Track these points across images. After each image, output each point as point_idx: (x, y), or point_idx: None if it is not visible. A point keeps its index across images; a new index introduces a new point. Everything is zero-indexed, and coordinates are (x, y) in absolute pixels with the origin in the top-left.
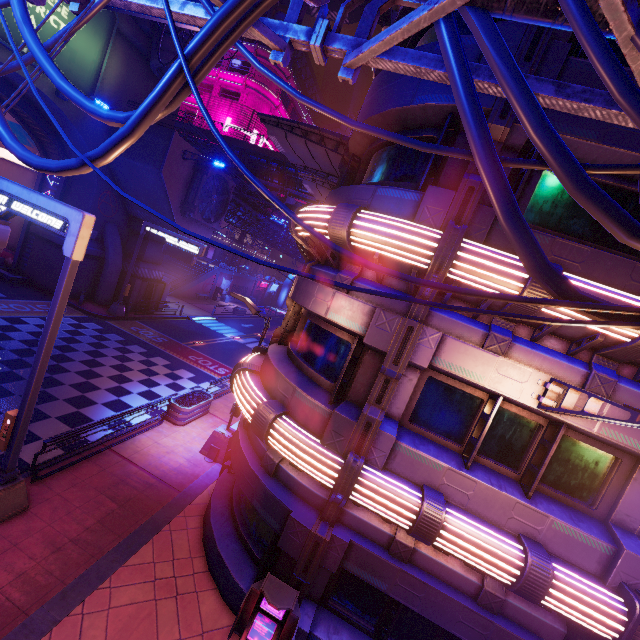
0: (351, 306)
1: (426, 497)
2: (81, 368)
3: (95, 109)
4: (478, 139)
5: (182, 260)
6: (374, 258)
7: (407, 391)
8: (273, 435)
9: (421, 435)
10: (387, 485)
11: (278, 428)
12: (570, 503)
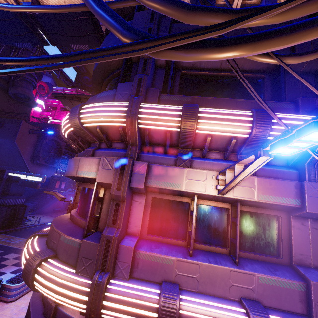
0: (89, 162)
1: (162, 291)
2: None
3: None
4: None
5: (31, 187)
6: (97, 129)
7: (139, 211)
8: (37, 279)
9: (157, 242)
10: (130, 292)
11: (41, 271)
12: (265, 259)
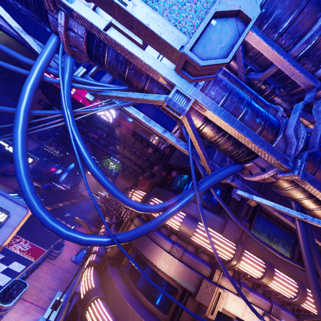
0: (187, 273)
1: None
2: None
3: (121, 197)
4: (313, 273)
5: None
6: (202, 249)
7: None
8: None
9: None
10: None
11: None
12: None
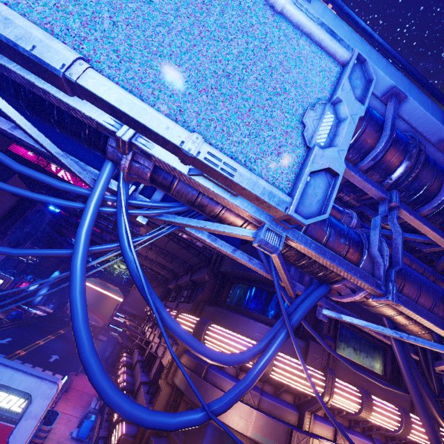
0: (271, 427)
1: None
2: None
3: (205, 352)
4: (420, 400)
5: None
6: (285, 387)
7: None
8: None
9: None
10: None
11: None
12: None
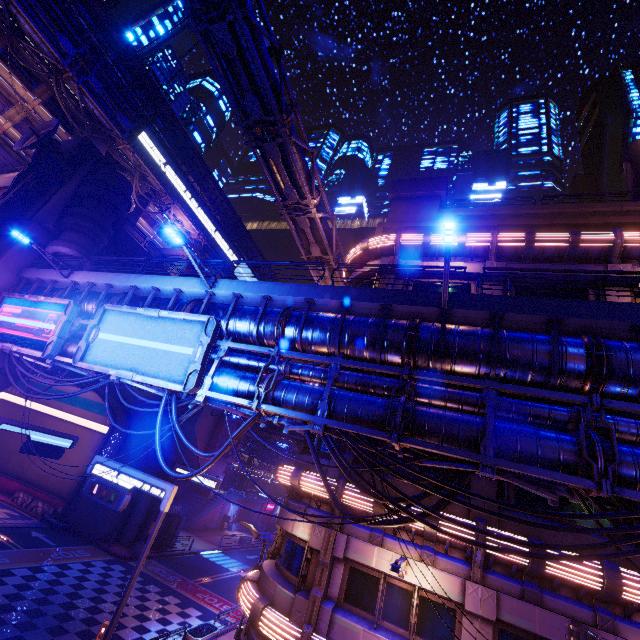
0: (303, 524)
1: None
2: (112, 608)
3: (198, 453)
4: (316, 464)
5: (201, 494)
6: (312, 495)
7: (338, 577)
8: (262, 620)
9: (351, 610)
10: None
11: (265, 614)
12: None
